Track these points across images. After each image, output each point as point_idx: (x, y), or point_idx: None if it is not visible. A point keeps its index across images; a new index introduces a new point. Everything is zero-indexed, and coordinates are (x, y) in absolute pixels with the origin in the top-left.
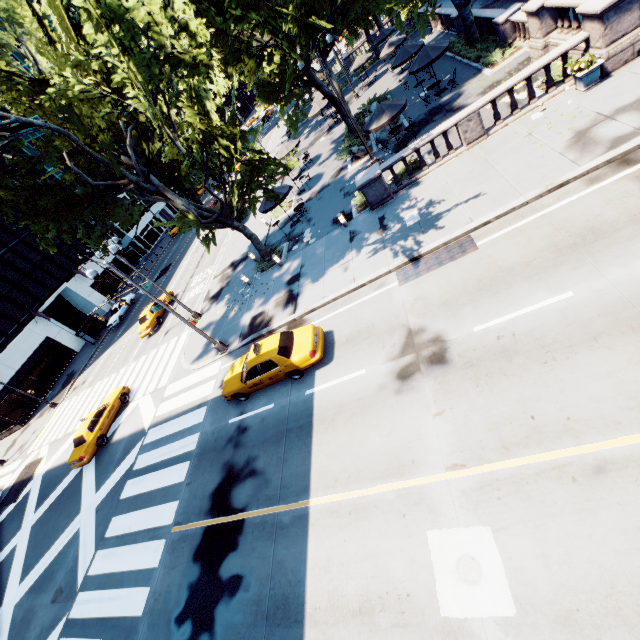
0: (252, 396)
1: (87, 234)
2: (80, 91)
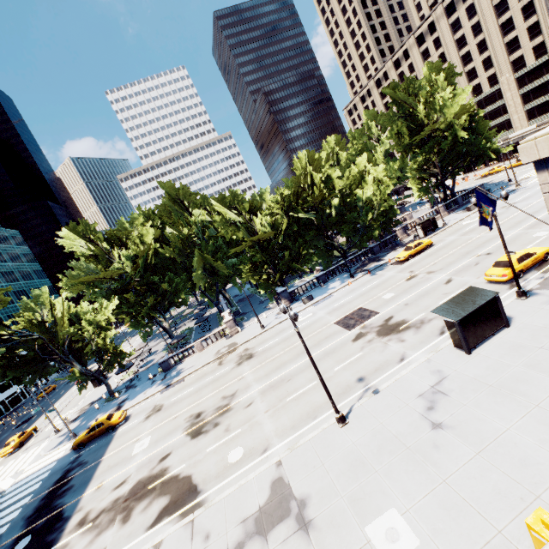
0: (87, 445)
1: (19, 380)
2: (73, 333)
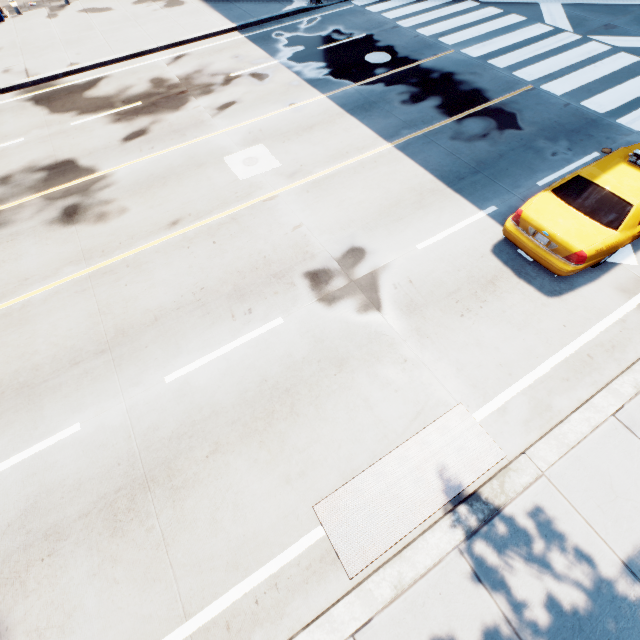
0: None
1: None
2: None
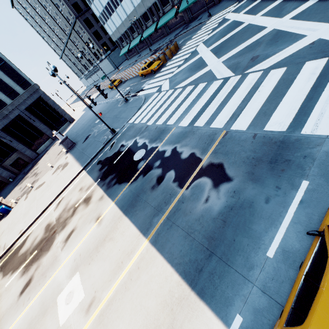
0: None
1: None
2: None
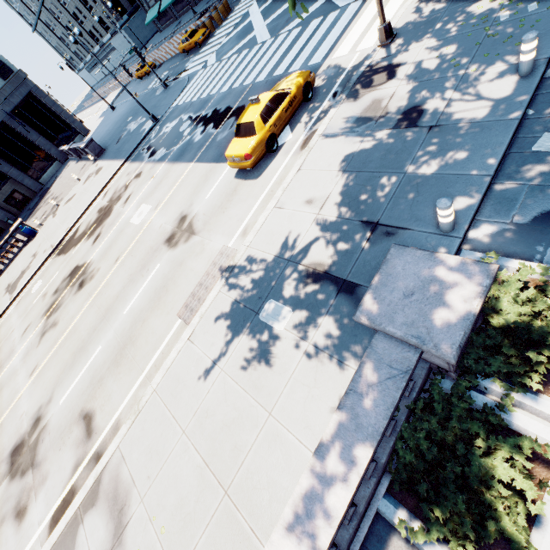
0: None
1: None
2: None
